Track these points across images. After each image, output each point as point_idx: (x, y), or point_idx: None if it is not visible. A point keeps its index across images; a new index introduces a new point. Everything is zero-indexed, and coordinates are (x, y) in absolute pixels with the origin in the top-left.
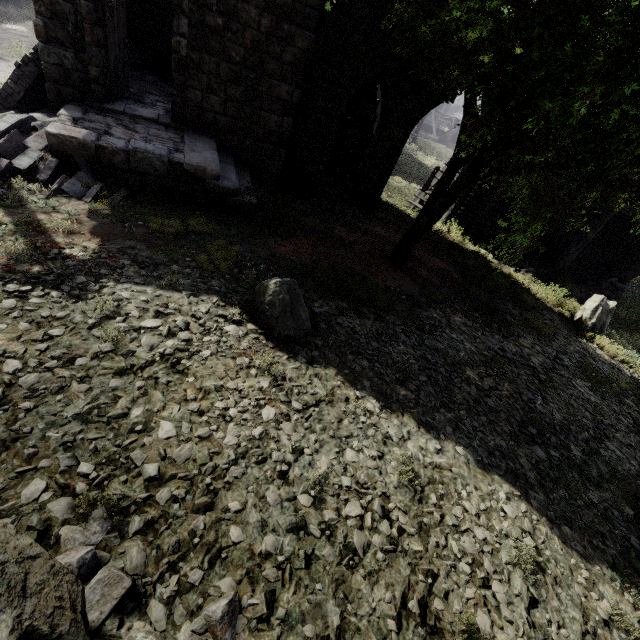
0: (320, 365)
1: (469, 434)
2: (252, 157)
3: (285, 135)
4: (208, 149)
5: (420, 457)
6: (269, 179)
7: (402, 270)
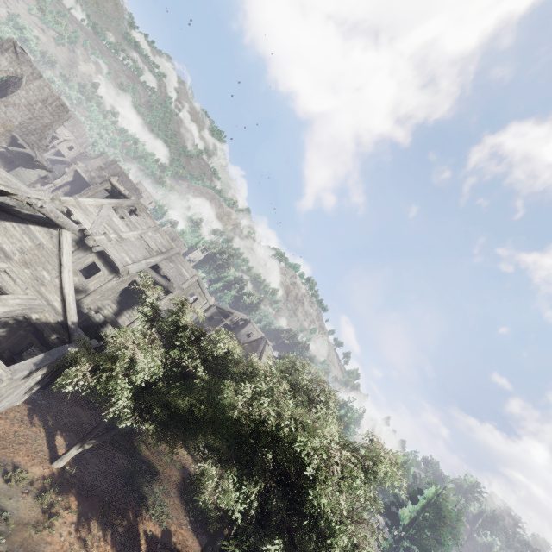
0: None
1: None
2: None
3: None
4: None
5: None
6: None
7: None
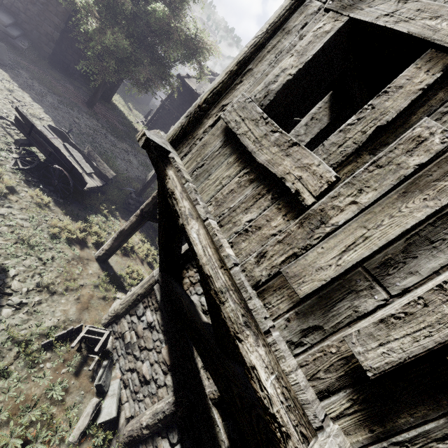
0: (3, 70)
1: (51, 112)
2: (36, 39)
3: (55, 39)
4: (8, 18)
5: (21, 95)
6: (44, 54)
7: (87, 107)
